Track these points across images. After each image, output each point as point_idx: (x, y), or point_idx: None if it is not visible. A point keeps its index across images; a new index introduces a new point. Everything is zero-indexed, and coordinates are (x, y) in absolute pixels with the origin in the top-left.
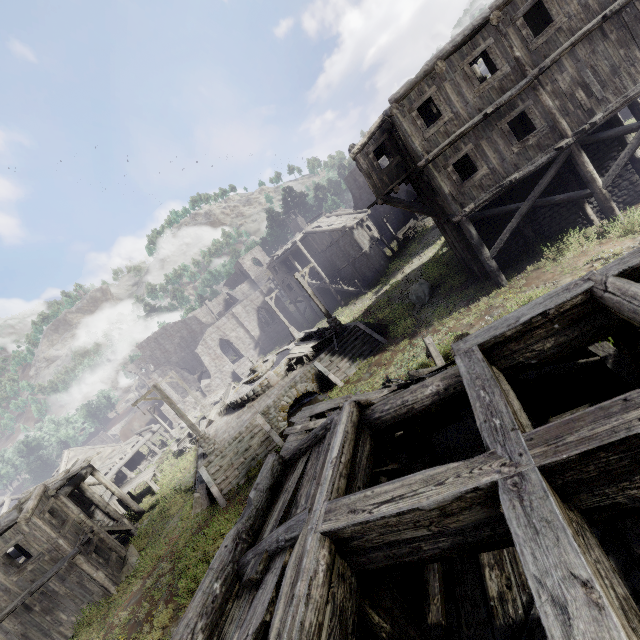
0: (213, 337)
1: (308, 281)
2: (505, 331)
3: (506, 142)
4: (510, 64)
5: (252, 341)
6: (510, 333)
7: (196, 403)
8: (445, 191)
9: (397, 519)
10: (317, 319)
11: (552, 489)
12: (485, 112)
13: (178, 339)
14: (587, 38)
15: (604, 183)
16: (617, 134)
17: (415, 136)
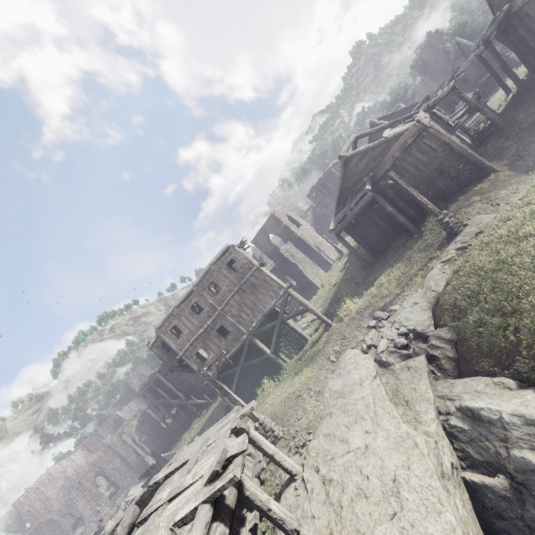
0: (89, 476)
1: (170, 401)
2: None
3: (218, 339)
4: (209, 306)
5: (129, 468)
6: None
7: None
8: (195, 369)
9: None
10: (183, 431)
11: None
12: (201, 330)
13: (62, 481)
14: (238, 293)
15: (271, 351)
16: (268, 328)
17: (172, 343)
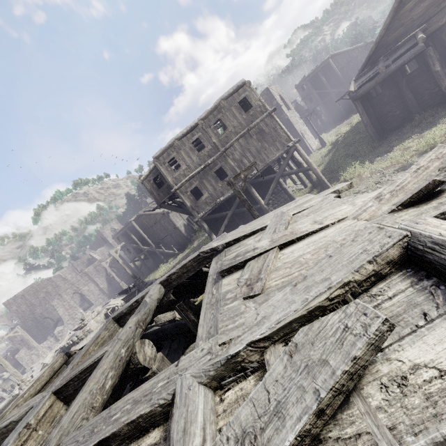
0: (68, 292)
1: (141, 247)
2: (123, 310)
3: (215, 181)
4: (211, 145)
5: (101, 292)
6: (125, 311)
7: (49, 347)
8: (188, 205)
9: (6, 429)
10: (149, 272)
11: (58, 401)
12: (201, 167)
13: (43, 294)
14: (244, 137)
15: (264, 202)
16: (266, 179)
17: (168, 176)
